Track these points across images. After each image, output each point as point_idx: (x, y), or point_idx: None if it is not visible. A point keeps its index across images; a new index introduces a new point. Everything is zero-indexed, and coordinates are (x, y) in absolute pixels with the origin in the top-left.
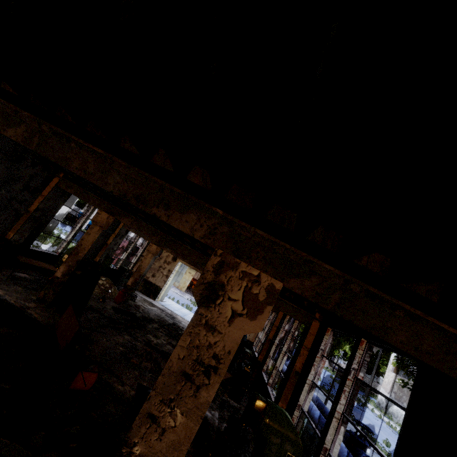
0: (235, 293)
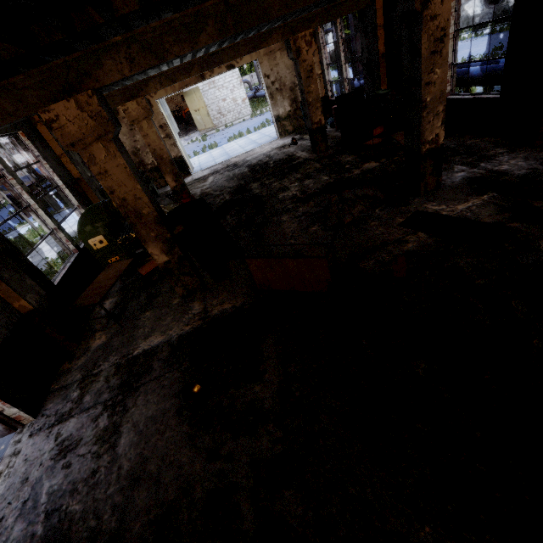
0: None
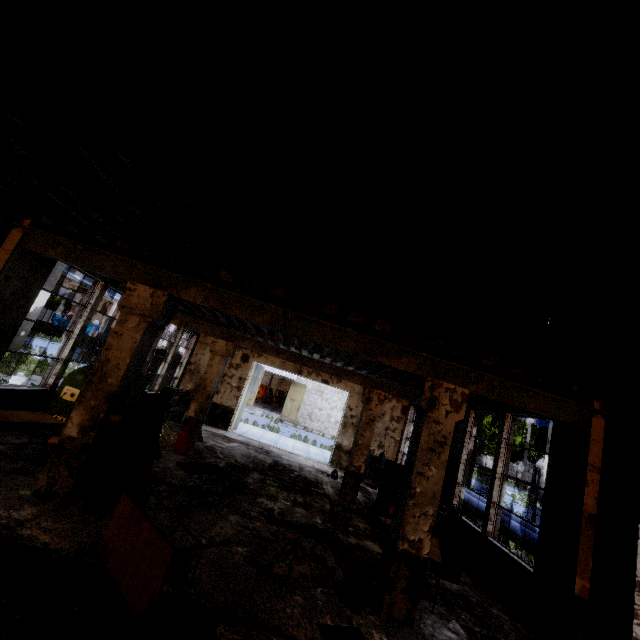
0: None
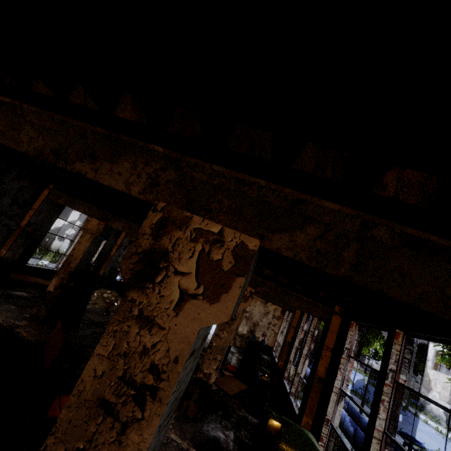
0: (184, 262)
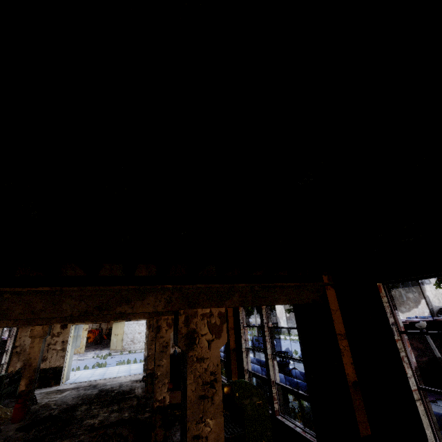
0: (203, 330)
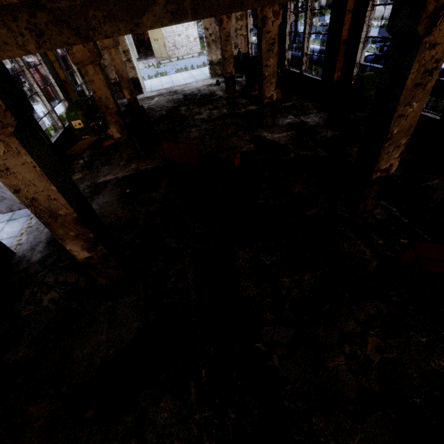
0: None
